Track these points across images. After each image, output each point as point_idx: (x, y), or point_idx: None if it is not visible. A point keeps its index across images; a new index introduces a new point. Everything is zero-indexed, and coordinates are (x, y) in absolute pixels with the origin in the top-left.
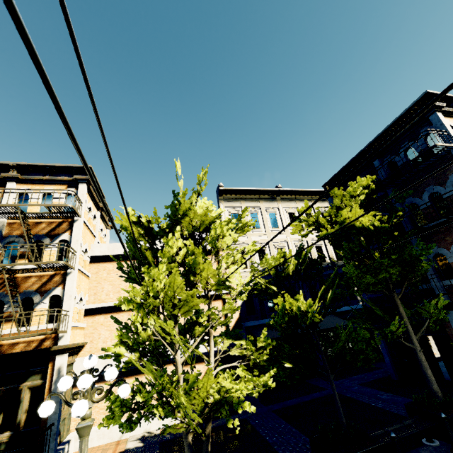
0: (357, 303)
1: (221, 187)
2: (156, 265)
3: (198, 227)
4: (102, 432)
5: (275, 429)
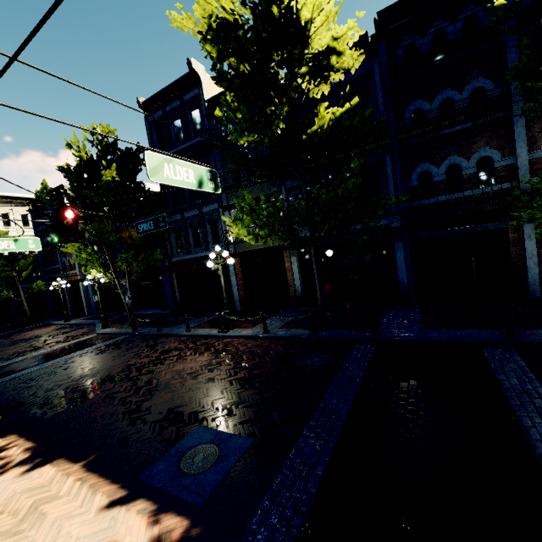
0: None
1: None
2: None
3: None
4: None
5: None
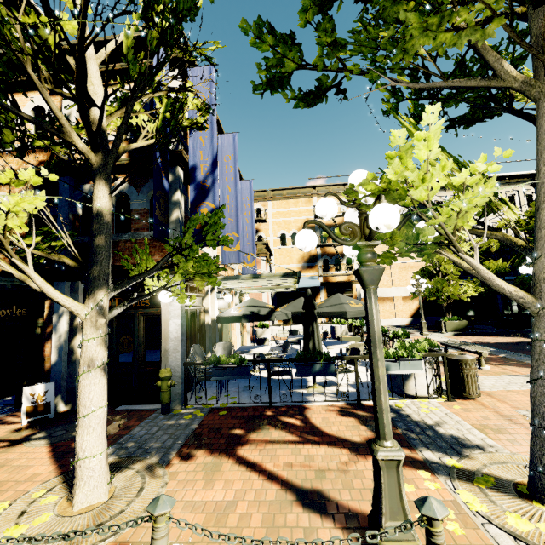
0: None
1: None
2: None
3: None
4: None
5: None
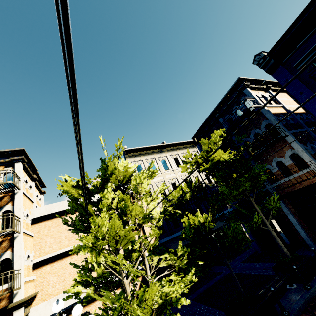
0: (227, 208)
1: (126, 149)
2: (96, 215)
3: (122, 180)
4: None
5: (198, 312)
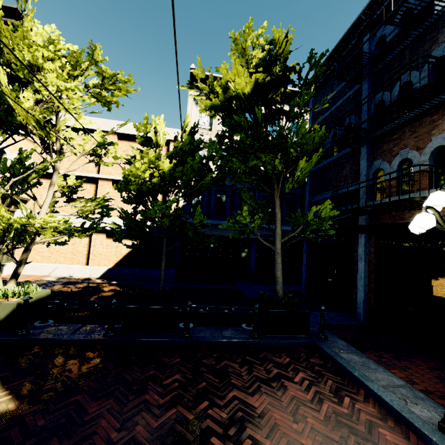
0: None
1: (191, 70)
2: None
3: None
4: (35, 267)
5: None
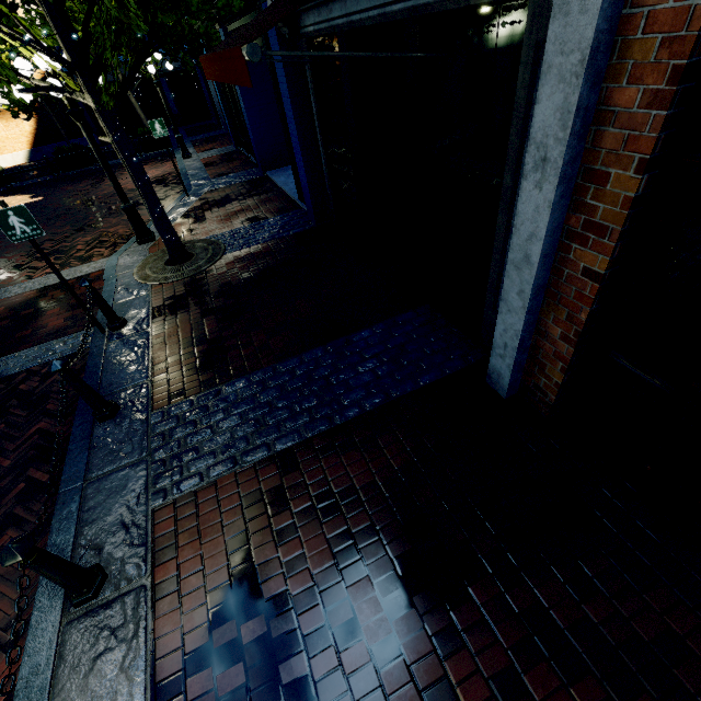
0: None
1: None
2: None
3: None
4: None
5: None
